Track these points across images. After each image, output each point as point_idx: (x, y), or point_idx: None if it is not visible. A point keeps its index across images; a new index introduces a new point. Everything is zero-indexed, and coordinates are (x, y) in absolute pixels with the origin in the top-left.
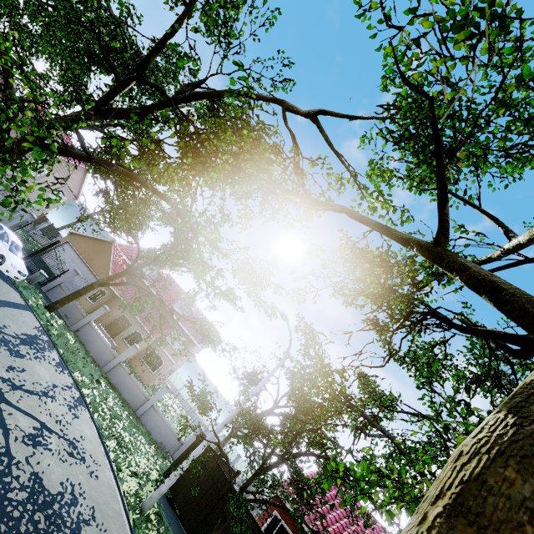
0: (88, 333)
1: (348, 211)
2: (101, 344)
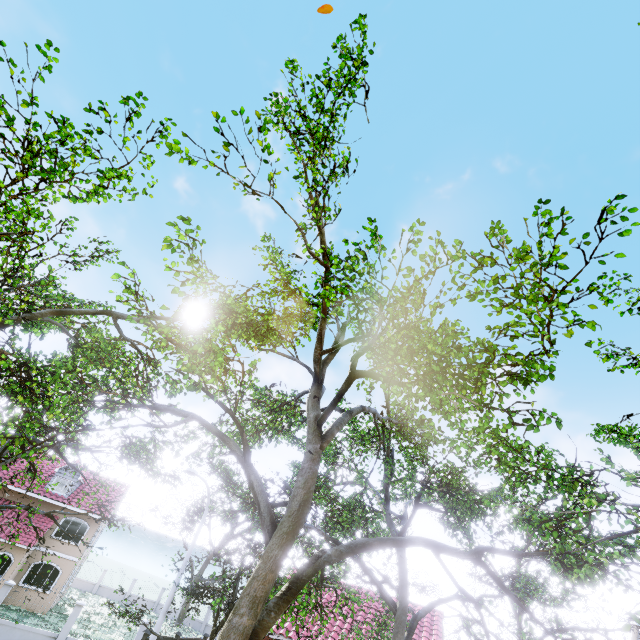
0: None
1: (197, 419)
2: None
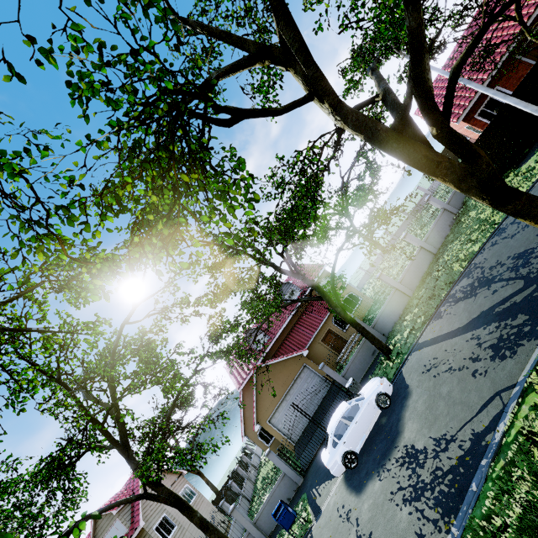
0: (382, 324)
1: None
2: (388, 308)
